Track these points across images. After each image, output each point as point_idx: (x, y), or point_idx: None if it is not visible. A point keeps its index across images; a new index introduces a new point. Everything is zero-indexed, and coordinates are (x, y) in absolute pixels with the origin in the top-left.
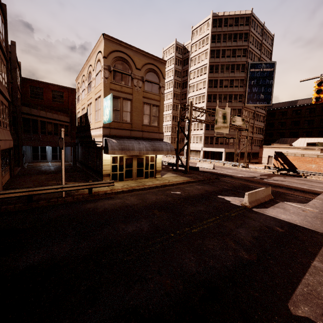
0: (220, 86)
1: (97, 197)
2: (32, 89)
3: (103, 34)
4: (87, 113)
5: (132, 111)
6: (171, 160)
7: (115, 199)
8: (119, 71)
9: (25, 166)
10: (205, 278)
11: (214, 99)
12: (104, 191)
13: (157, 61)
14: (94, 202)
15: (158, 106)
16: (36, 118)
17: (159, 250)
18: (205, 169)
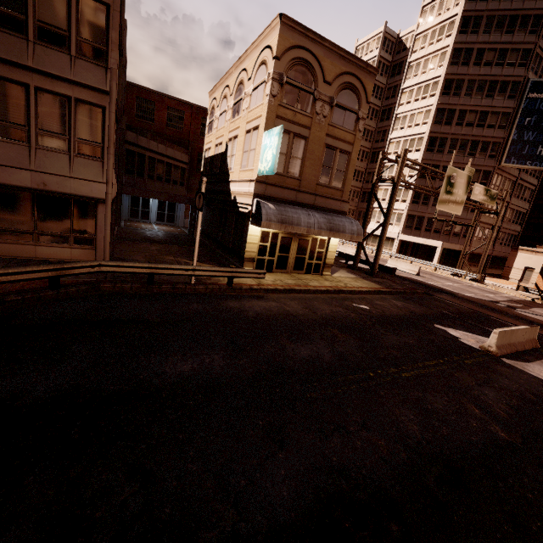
0: (457, 123)
1: (239, 292)
2: (139, 102)
3: (280, 14)
4: (226, 153)
5: (305, 159)
6: (340, 249)
7: (267, 301)
8: (295, 85)
9: (122, 226)
10: (438, 451)
11: (440, 147)
12: (249, 285)
13: (362, 70)
14: (238, 300)
15: (349, 154)
16: (143, 152)
17: (356, 393)
18: (402, 273)
